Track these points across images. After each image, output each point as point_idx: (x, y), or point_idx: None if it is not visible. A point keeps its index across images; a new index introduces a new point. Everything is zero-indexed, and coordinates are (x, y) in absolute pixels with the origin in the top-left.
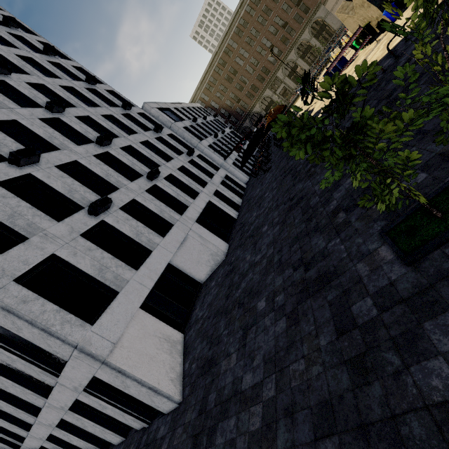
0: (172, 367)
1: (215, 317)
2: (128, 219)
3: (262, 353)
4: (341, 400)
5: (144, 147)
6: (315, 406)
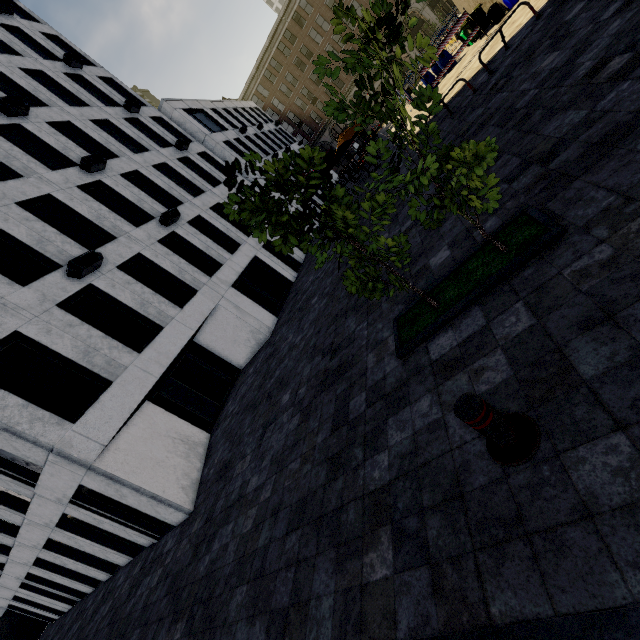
0: (186, 473)
1: (243, 413)
2: (130, 283)
3: (272, 453)
4: (314, 496)
5: (160, 174)
6: (295, 504)
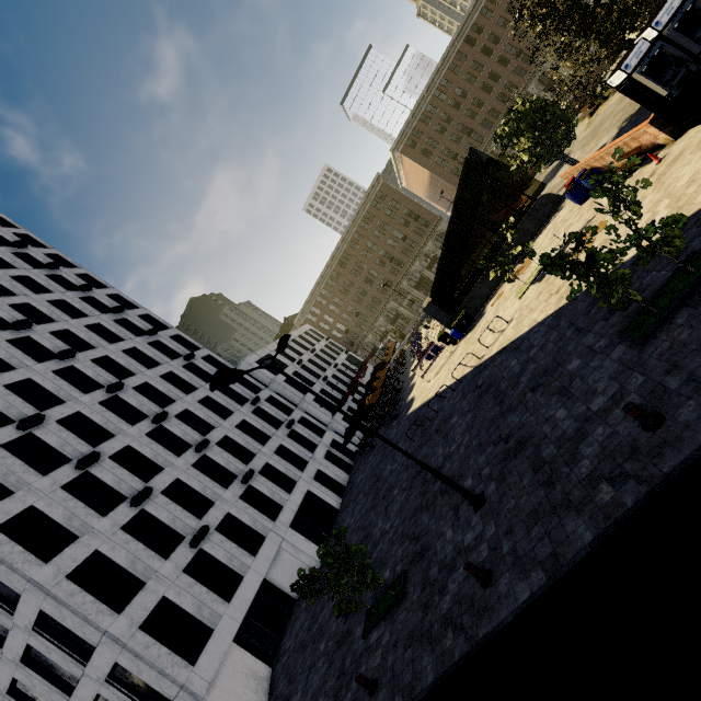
0: None
1: (297, 651)
2: (223, 541)
3: (312, 690)
4: None
5: (240, 432)
6: None
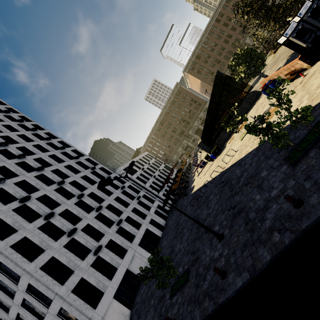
0: None
1: (141, 303)
2: (108, 252)
3: None
4: None
5: (116, 202)
6: None
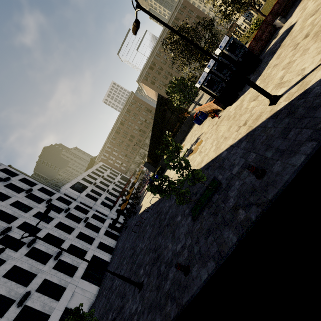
0: None
1: None
2: (40, 297)
3: None
4: None
5: (57, 229)
6: None
